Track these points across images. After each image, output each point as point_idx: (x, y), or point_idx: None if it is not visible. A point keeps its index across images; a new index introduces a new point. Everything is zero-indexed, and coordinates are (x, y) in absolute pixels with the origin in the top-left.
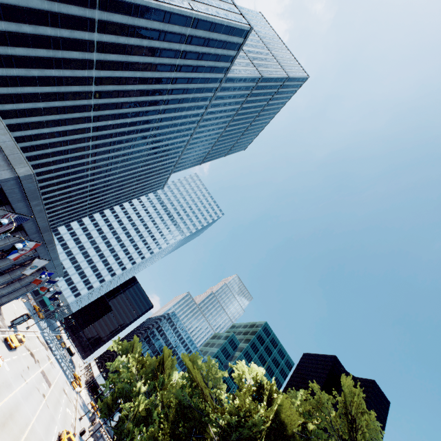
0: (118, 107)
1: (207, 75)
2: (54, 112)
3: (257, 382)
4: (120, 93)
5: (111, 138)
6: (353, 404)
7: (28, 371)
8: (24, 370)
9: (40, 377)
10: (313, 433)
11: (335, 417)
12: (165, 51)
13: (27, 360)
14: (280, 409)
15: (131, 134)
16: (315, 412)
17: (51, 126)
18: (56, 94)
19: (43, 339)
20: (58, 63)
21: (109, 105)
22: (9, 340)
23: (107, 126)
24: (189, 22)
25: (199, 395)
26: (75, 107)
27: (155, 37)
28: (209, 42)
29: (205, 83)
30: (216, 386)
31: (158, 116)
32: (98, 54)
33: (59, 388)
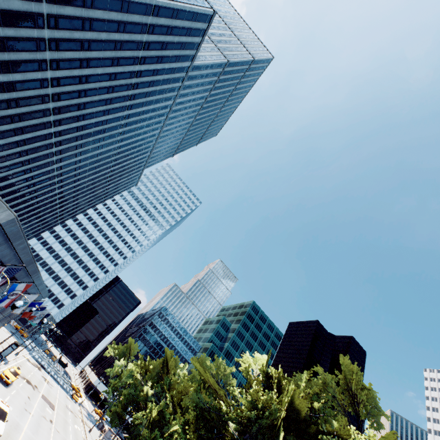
0: (80, 108)
1: (172, 65)
2: (8, 121)
3: (264, 372)
4: (81, 93)
5: (77, 141)
6: (352, 379)
7: (30, 401)
8: (26, 402)
9: (42, 404)
10: (320, 410)
11: (337, 391)
12: (126, 43)
13: (25, 390)
14: (292, 398)
15: (97, 135)
16: (321, 393)
17: (6, 137)
18: (7, 102)
19: (33, 360)
20: (5, 67)
21: (70, 106)
22: (4, 377)
23: (70, 129)
24: (149, 10)
25: (213, 396)
26: (31, 113)
27: (114, 29)
28: (172, 30)
29: (172, 74)
30: (227, 383)
31: (125, 113)
32: (51, 53)
33: (63, 407)
